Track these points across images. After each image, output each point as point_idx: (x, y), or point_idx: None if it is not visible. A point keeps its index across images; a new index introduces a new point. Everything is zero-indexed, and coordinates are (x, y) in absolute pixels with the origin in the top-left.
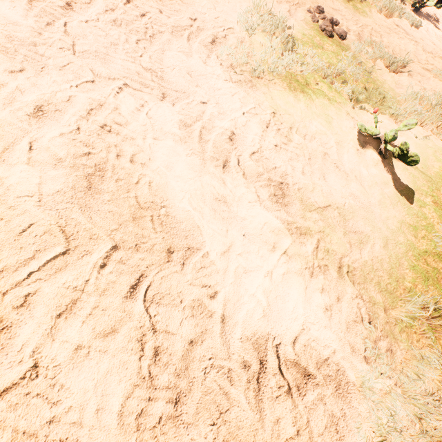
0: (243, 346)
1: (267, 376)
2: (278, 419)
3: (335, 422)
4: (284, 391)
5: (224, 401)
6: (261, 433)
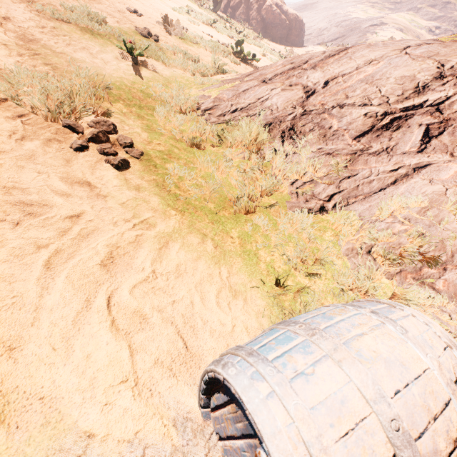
0: None
1: None
2: None
3: None
4: None
5: None
6: None
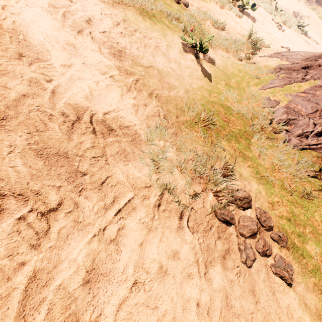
0: (65, 106)
1: (81, 125)
2: (82, 142)
3: (126, 154)
4: (90, 131)
5: (42, 127)
6: (66, 143)
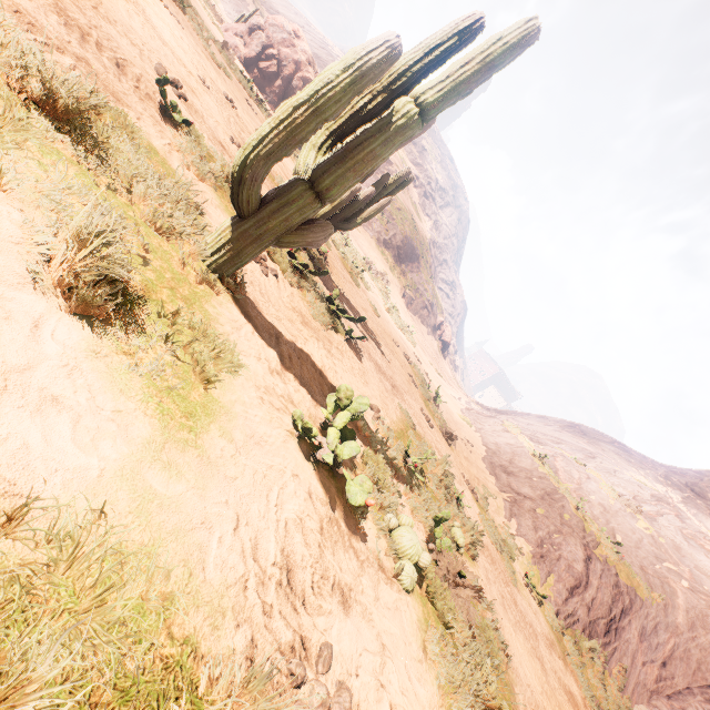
0: None
1: None
2: None
3: None
4: None
5: None
6: None
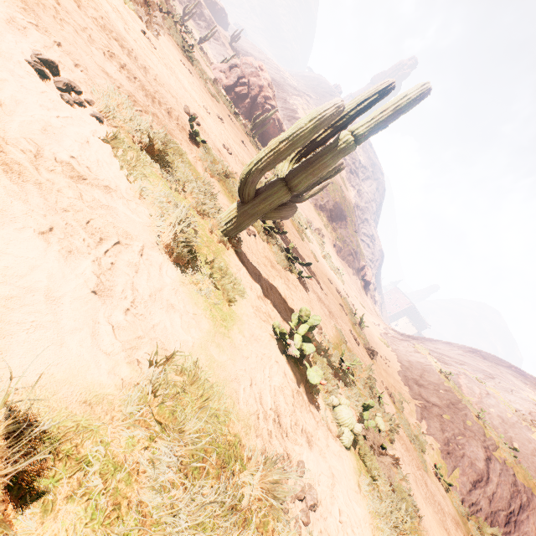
0: None
1: None
2: None
3: None
4: None
5: None
6: None
